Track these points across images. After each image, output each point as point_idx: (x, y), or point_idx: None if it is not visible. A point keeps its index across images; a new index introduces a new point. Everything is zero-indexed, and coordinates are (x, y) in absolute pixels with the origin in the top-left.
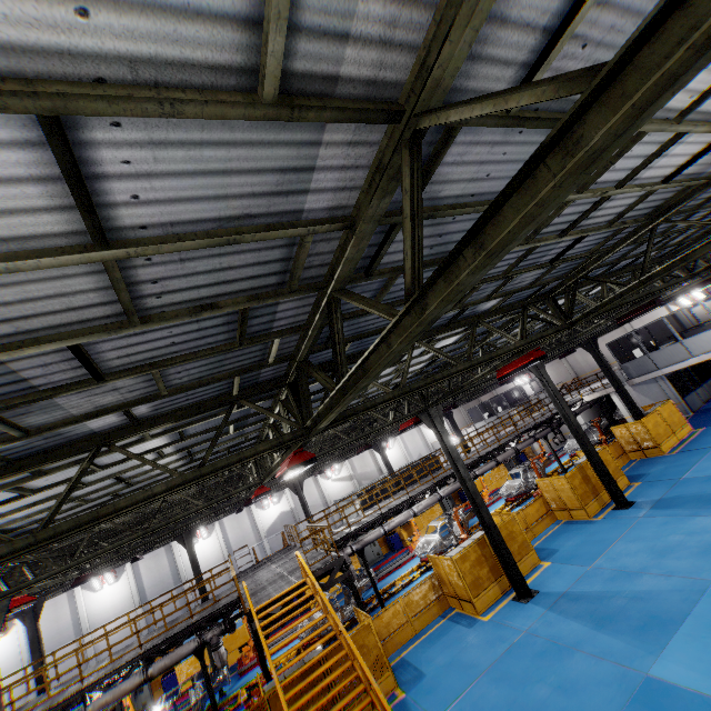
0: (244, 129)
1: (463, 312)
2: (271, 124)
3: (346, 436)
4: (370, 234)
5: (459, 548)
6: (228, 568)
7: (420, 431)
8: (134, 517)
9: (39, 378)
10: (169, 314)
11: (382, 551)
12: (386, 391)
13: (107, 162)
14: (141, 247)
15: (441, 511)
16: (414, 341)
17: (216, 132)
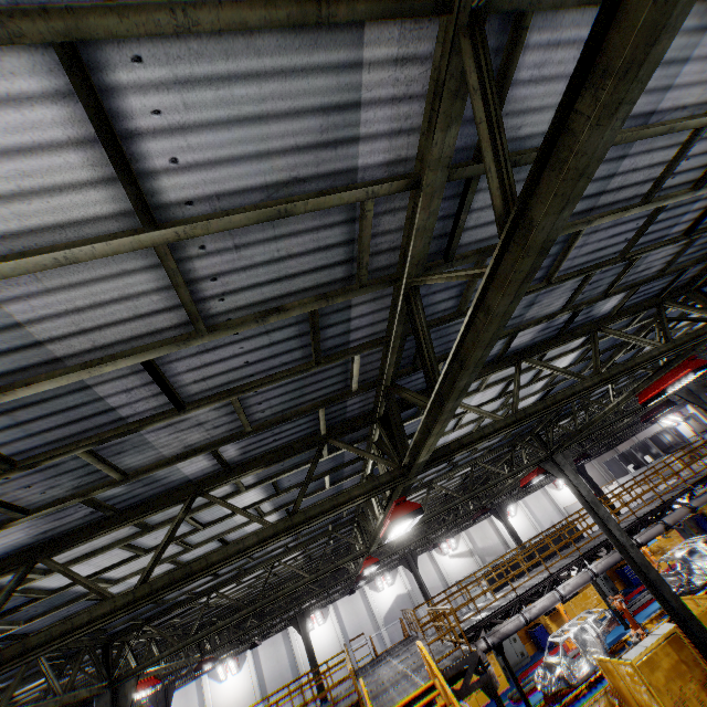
0: (272, 52)
1: (576, 316)
2: (301, 42)
3: (456, 493)
4: (440, 189)
5: (639, 647)
6: (343, 659)
7: (546, 493)
8: (247, 592)
9: (124, 407)
10: (235, 322)
11: (527, 650)
12: (494, 419)
13: (137, 115)
14: (189, 225)
15: (597, 596)
16: (522, 295)
17: (242, 60)
